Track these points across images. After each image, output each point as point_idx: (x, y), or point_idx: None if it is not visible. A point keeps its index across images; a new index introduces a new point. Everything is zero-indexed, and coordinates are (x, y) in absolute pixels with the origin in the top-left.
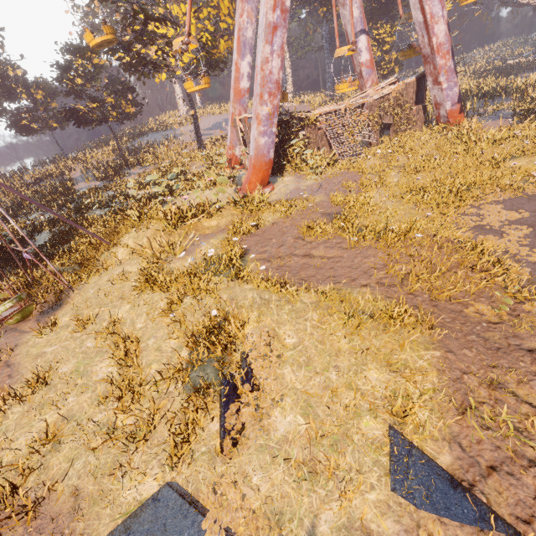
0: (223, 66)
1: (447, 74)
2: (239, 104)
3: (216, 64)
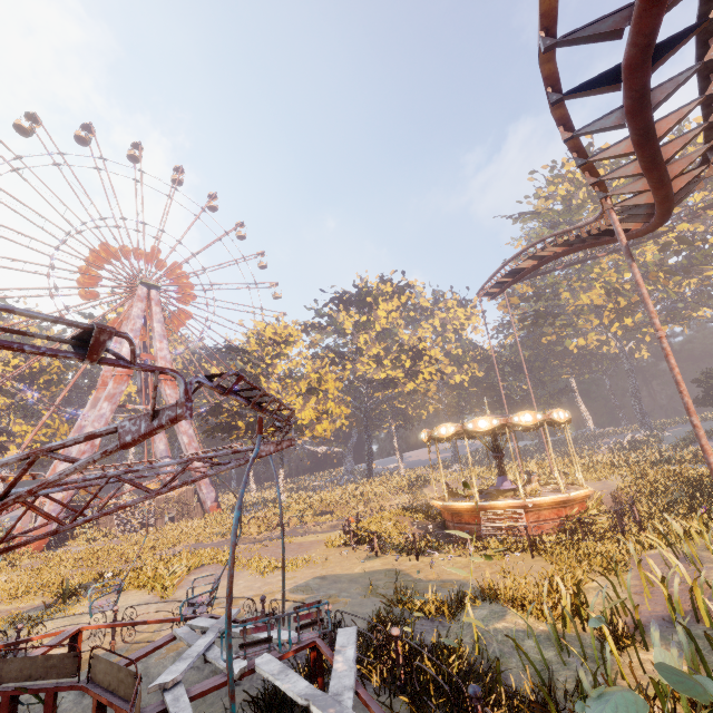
0: (47, 463)
1: (206, 485)
2: None
3: (40, 462)
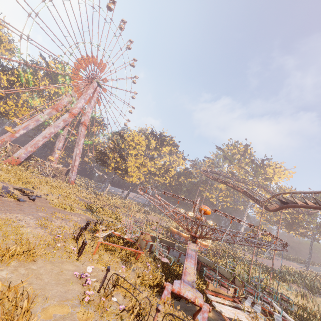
0: None
1: (75, 172)
2: (10, 138)
3: None
